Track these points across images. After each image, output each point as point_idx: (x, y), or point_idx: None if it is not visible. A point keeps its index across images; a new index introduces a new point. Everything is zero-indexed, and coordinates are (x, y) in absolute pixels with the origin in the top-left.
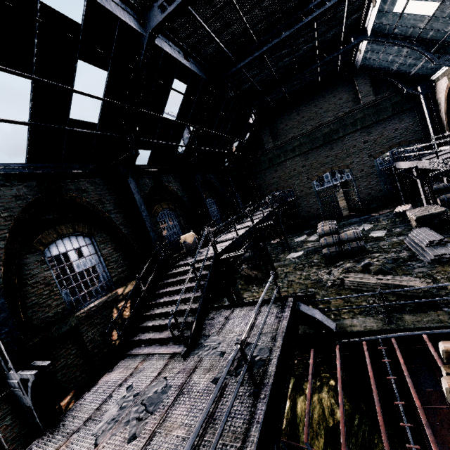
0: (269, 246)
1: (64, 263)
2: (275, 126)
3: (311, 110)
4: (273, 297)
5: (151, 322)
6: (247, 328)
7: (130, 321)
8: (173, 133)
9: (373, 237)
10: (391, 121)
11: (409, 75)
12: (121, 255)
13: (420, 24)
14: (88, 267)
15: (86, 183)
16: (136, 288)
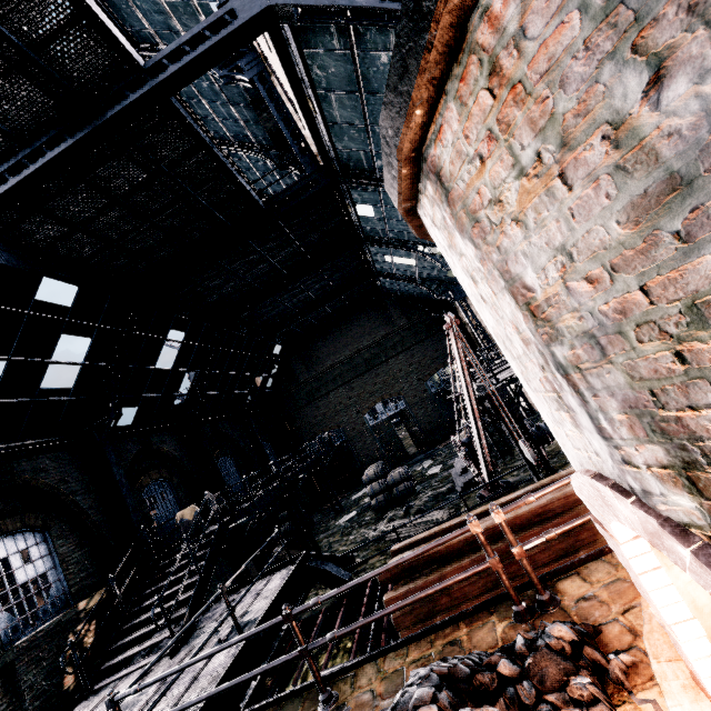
0: (320, 513)
1: (2, 573)
2: (309, 355)
3: (346, 334)
4: (277, 553)
5: (128, 638)
6: (233, 577)
7: (94, 652)
8: (169, 383)
9: (428, 475)
10: (430, 342)
11: (432, 300)
12: (86, 553)
13: (413, 270)
14: (37, 575)
15: (46, 459)
16: (106, 599)
